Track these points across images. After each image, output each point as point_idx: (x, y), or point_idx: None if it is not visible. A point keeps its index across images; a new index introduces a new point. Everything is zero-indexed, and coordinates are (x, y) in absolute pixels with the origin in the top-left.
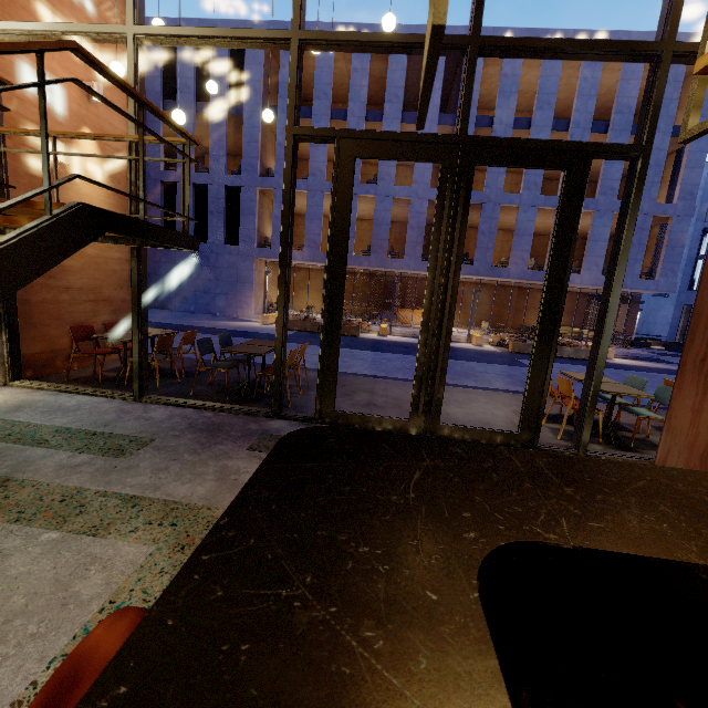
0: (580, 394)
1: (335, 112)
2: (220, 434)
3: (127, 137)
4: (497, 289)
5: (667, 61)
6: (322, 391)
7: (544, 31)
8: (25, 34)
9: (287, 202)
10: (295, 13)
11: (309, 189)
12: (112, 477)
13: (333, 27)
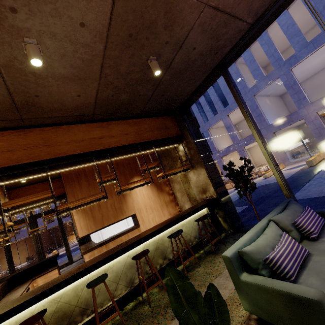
0: None
1: None
2: None
3: None
4: None
5: None
6: None
7: None
8: None
9: None
10: None
11: None
12: None
13: None
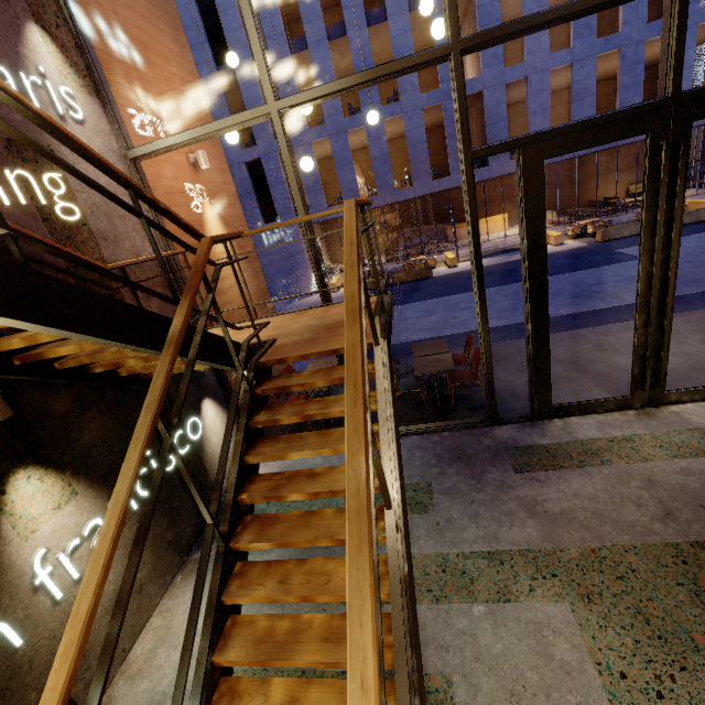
0: None
1: (331, 30)
2: (472, 460)
3: (302, 220)
4: (552, 168)
5: None
6: (537, 392)
7: None
8: (169, 149)
9: (475, 231)
10: (452, 21)
11: (329, 134)
12: (448, 536)
13: None
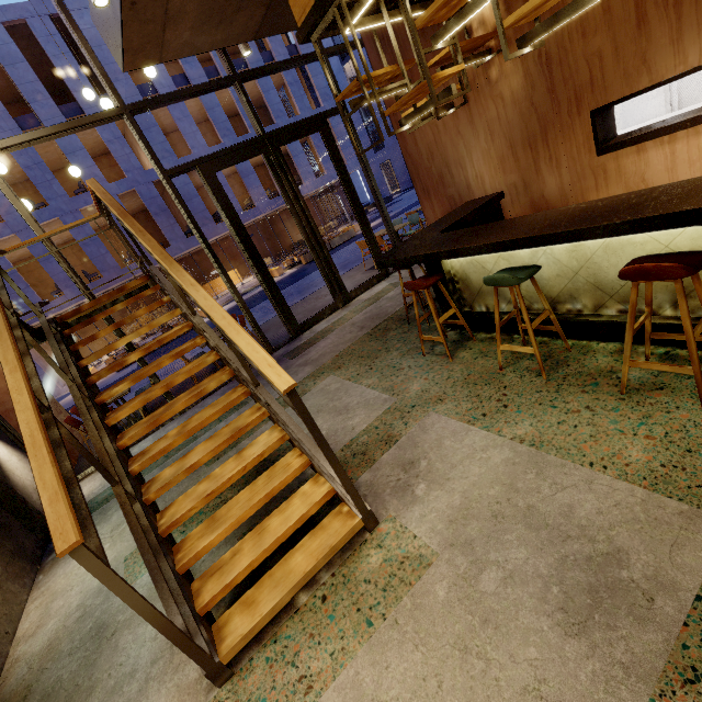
0: (370, 254)
1: None
2: None
3: (44, 236)
4: (253, 229)
5: (327, 59)
6: (286, 319)
7: None
8: None
9: (193, 222)
10: (115, 94)
11: (16, 231)
12: None
13: None
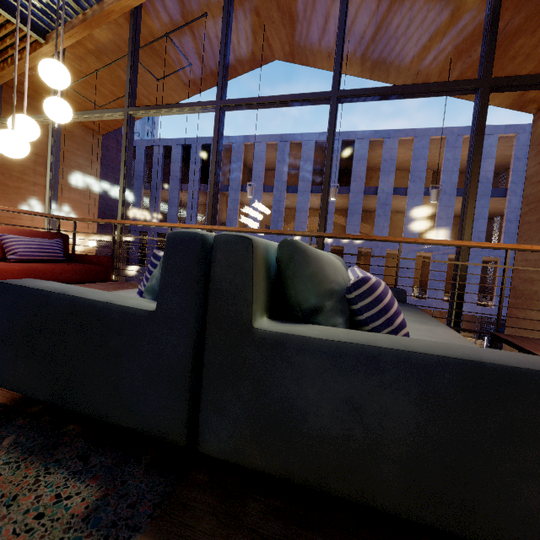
0: None
1: (266, 187)
2: None
3: None
4: None
5: None
6: None
7: (412, 130)
8: None
9: None
10: None
11: None
12: None
13: (265, 137)
